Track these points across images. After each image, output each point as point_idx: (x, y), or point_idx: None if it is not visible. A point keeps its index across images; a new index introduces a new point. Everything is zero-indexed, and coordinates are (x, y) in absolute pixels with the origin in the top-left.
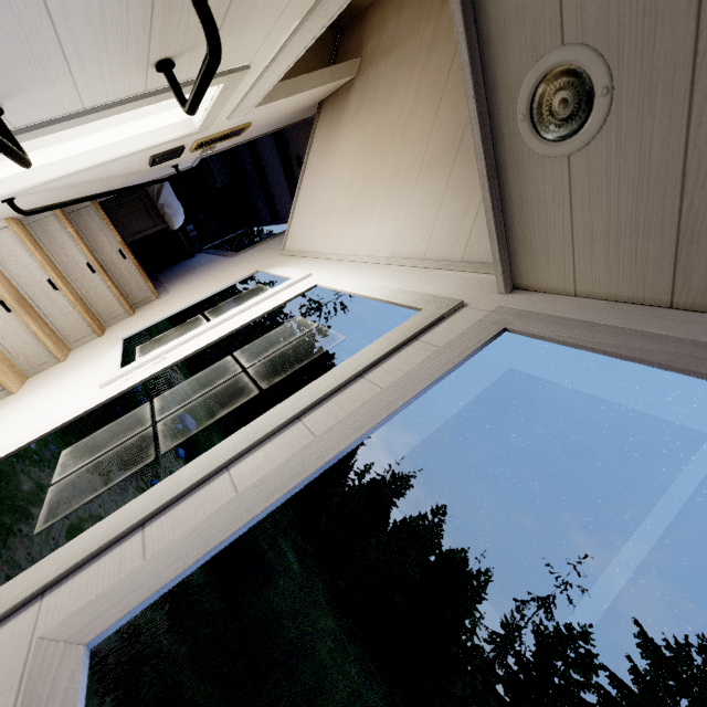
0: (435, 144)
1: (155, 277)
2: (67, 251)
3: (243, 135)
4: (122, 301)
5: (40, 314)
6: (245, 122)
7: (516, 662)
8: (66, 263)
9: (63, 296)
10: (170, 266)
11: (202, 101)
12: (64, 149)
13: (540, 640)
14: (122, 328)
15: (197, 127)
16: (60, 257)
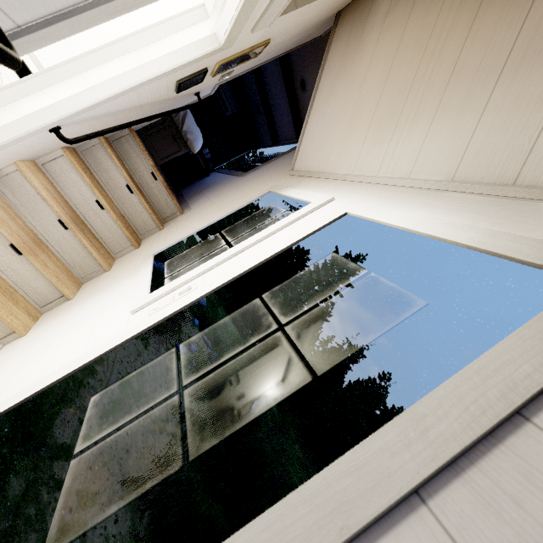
0: (541, 20)
1: (179, 193)
2: (111, 175)
3: (258, 57)
4: (153, 217)
5: (91, 229)
6: (265, 38)
7: None
8: (111, 185)
9: (108, 214)
10: (191, 184)
11: (231, 2)
12: (99, 76)
13: None
14: (153, 242)
15: (221, 42)
16: (105, 180)
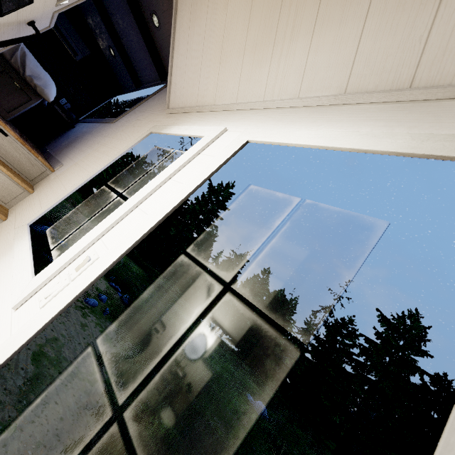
0: None
1: (44, 150)
2: None
3: None
4: (16, 180)
5: None
6: None
7: (316, 342)
8: None
9: None
10: (55, 138)
11: None
12: None
13: (328, 328)
14: (24, 209)
15: None
16: None
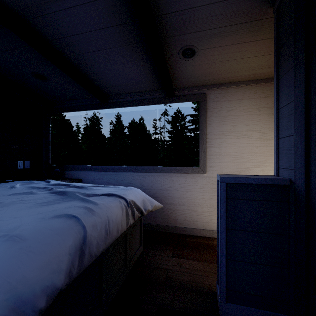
0: None
1: None
2: None
3: None
4: None
5: None
6: None
7: (170, 134)
8: None
9: None
10: None
11: None
12: None
13: (171, 123)
14: None
15: None
16: None
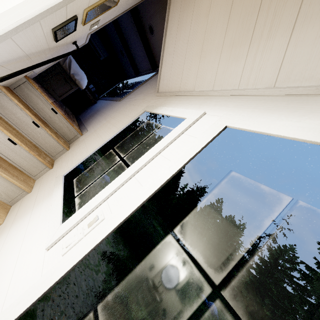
0: None
1: (78, 118)
2: (18, 115)
3: (117, 7)
4: (60, 142)
5: (9, 162)
6: None
7: (260, 261)
8: (19, 124)
9: (21, 148)
10: (85, 110)
11: None
12: None
13: (271, 252)
14: (63, 162)
15: None
16: (14, 121)
